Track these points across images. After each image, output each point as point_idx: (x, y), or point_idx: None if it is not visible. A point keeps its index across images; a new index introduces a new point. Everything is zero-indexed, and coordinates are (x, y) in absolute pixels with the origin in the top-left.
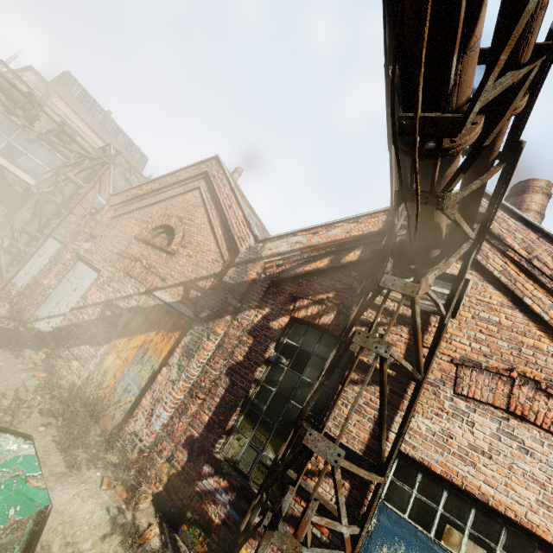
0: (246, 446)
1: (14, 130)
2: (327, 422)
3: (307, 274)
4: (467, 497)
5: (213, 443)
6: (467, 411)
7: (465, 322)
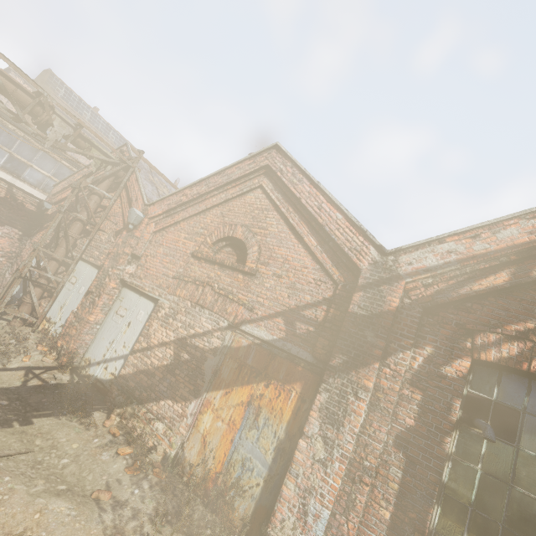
0: None
1: (14, 140)
2: None
3: (476, 295)
4: None
5: None
6: None
7: None
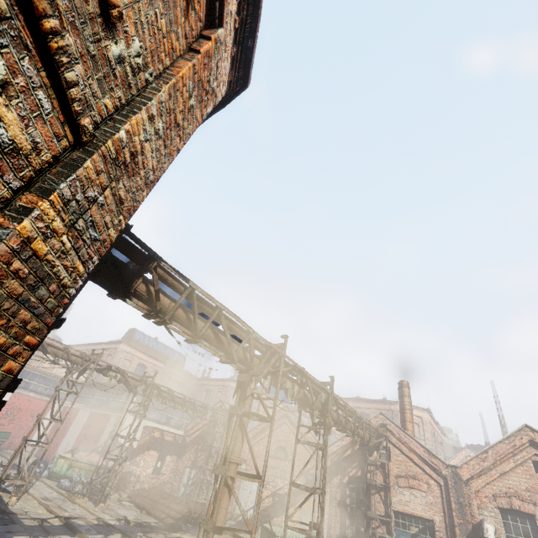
0: (355, 529)
1: (168, 408)
2: (371, 507)
3: (346, 457)
4: (410, 515)
5: (345, 533)
6: (402, 491)
7: (393, 462)
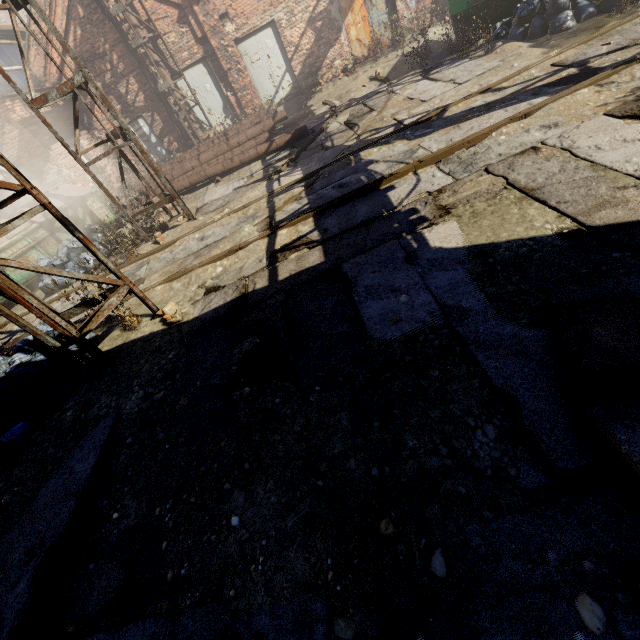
0: None
1: None
2: None
3: None
4: None
5: None
6: None
7: None
